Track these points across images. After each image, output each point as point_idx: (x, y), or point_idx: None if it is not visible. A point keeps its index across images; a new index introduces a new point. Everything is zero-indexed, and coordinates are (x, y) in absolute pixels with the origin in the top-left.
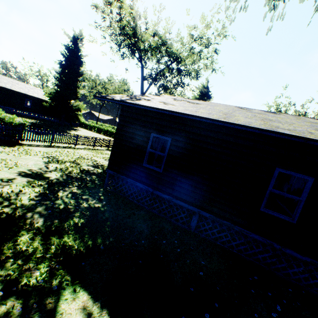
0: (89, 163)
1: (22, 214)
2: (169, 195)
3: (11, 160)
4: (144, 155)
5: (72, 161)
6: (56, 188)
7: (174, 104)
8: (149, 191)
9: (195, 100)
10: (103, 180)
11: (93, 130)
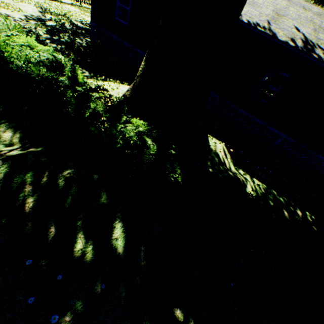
0: (77, 20)
1: (44, 40)
2: (132, 45)
3: (14, 5)
4: (115, 9)
5: (62, 15)
6: (57, 32)
7: None
8: (121, 42)
9: None
10: (90, 35)
11: None
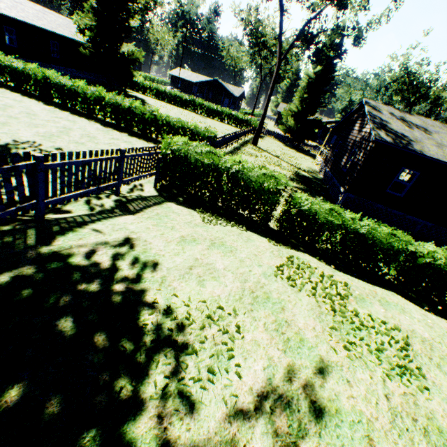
0: None
1: None
2: (403, 212)
3: None
4: (389, 184)
5: None
6: None
7: (427, 143)
8: (384, 209)
9: (401, 111)
10: (326, 199)
11: (148, 94)
